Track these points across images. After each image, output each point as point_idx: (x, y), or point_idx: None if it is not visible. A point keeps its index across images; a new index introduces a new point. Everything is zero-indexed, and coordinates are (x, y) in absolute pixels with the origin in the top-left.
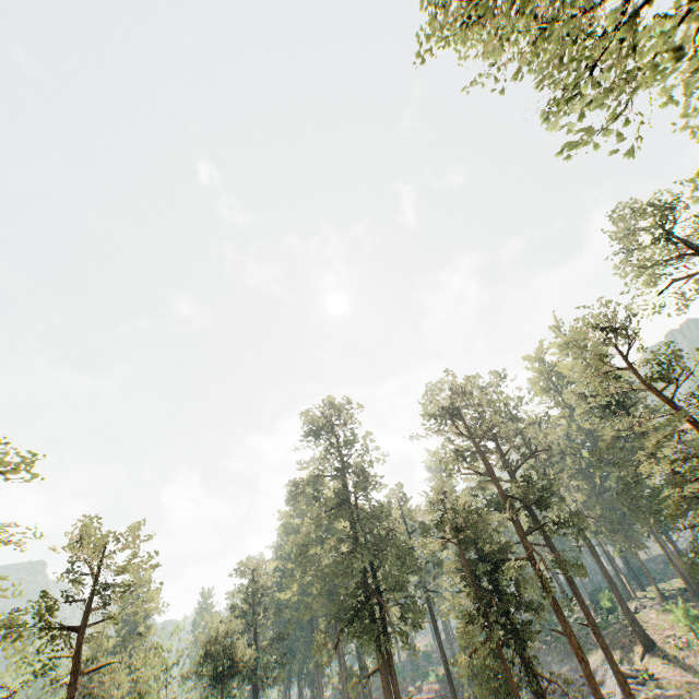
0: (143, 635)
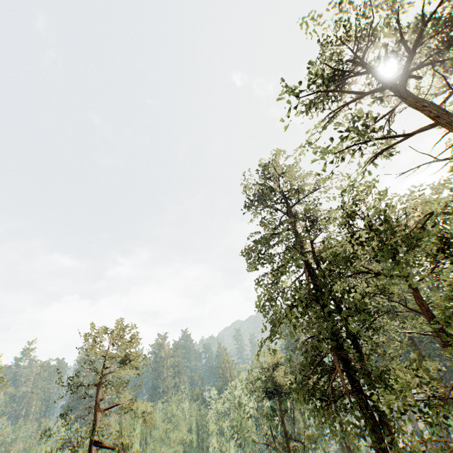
0: (123, 390)
